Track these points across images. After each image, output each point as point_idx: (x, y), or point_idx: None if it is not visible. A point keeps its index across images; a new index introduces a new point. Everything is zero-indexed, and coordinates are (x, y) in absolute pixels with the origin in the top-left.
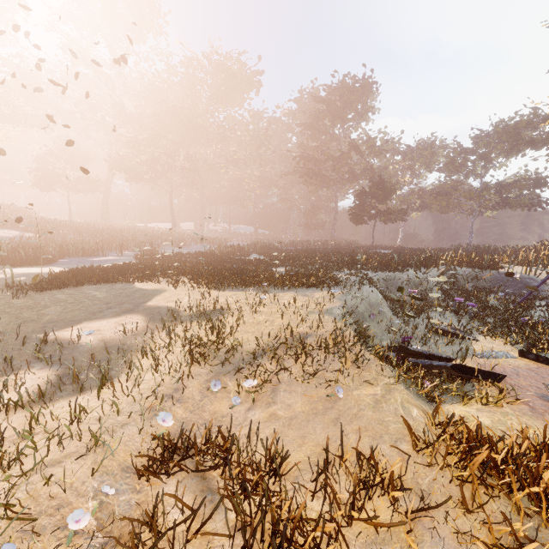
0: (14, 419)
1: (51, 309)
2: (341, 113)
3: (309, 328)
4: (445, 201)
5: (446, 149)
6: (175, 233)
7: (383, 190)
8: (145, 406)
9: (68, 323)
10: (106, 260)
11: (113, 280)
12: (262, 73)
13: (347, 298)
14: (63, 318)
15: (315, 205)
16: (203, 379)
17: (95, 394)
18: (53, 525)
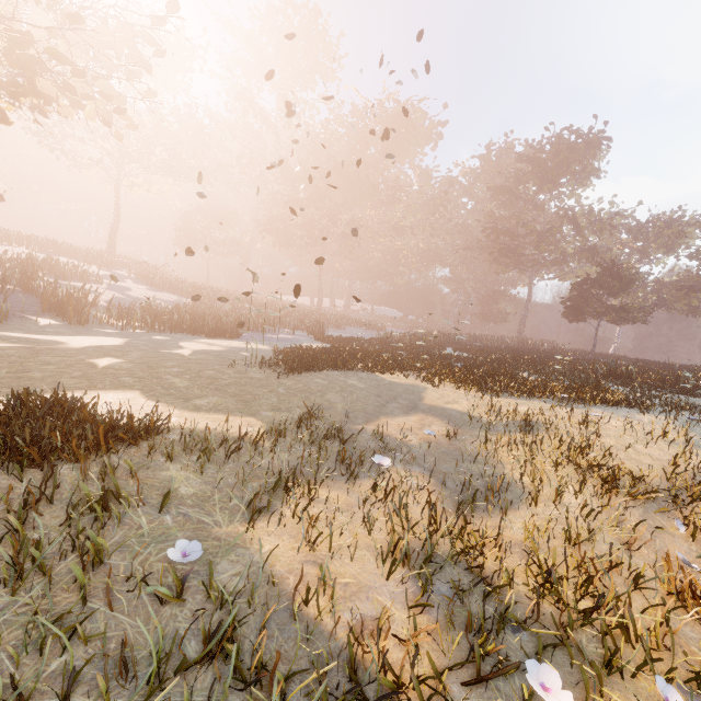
0: (476, 527)
1: (331, 396)
2: (554, 176)
3: (700, 465)
4: (699, 299)
5: (698, 228)
6: (323, 311)
7: (619, 279)
8: (610, 537)
9: (366, 416)
10: (287, 338)
11: (353, 367)
12: (445, 124)
13: (693, 428)
14: (355, 409)
15: (497, 290)
16: (636, 514)
17: (531, 511)
18: (697, 666)
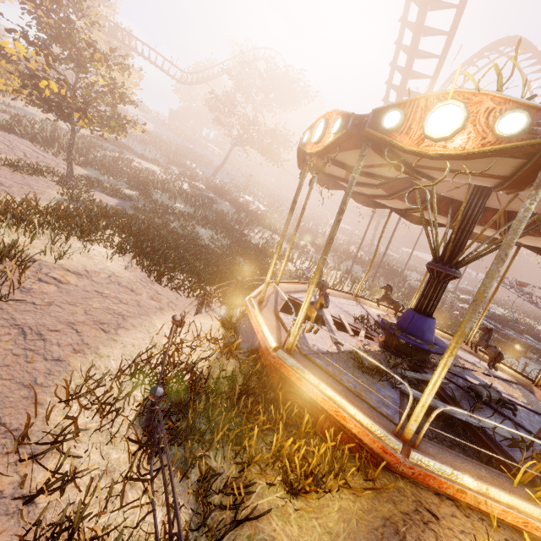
0: None
1: None
2: None
3: None
4: None
5: None
6: None
7: None
8: None
9: None
10: None
11: None
12: None
13: None
14: None
15: None
16: None
17: None
18: None
